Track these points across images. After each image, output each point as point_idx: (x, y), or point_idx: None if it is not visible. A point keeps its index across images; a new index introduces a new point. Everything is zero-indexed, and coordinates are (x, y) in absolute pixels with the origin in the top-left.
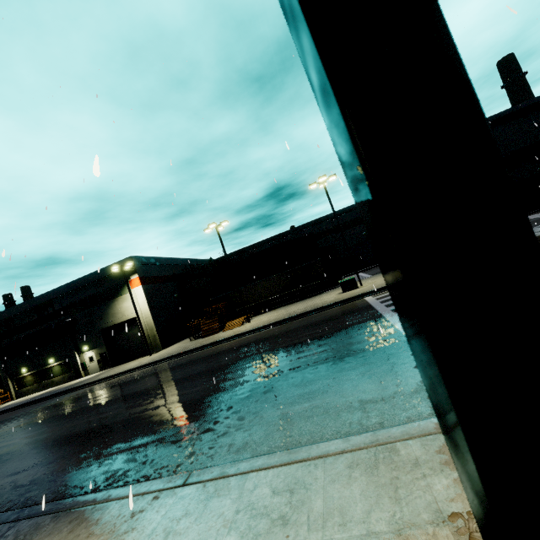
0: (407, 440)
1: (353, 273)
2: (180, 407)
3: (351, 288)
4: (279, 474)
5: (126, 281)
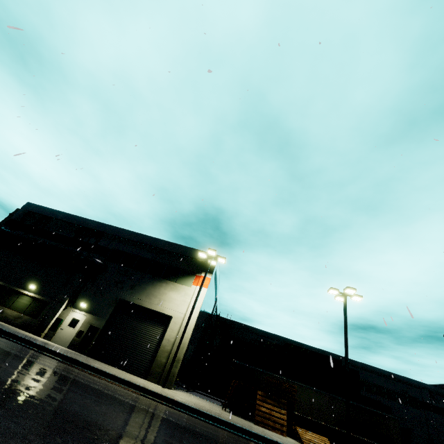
0: None
1: None
2: None
3: None
4: None
5: (206, 272)
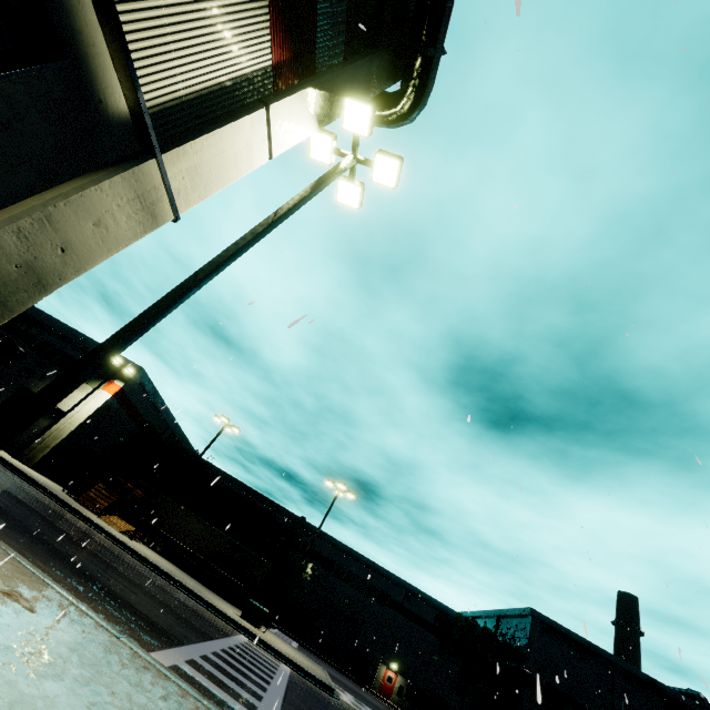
0: (61, 594)
1: (291, 635)
2: None
3: (252, 620)
4: None
5: (108, 377)
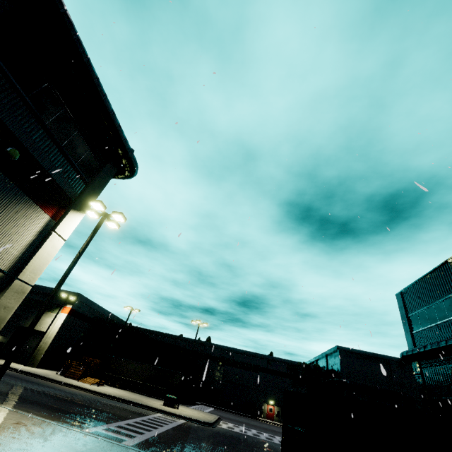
0: (39, 419)
1: (210, 405)
2: (3, 392)
3: (169, 404)
4: (4, 408)
5: (62, 306)
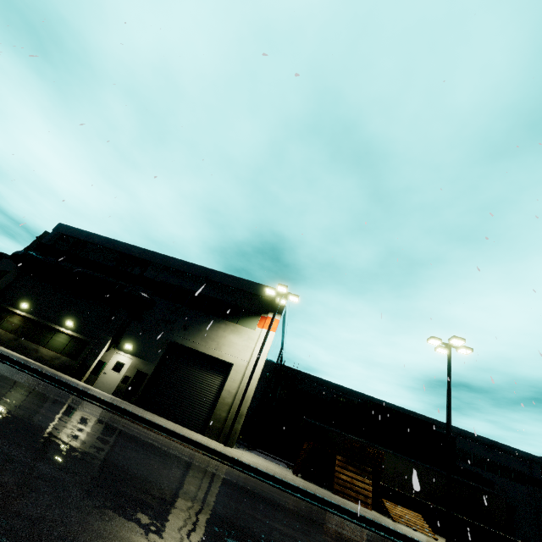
0: None
1: None
2: None
3: None
4: None
5: (275, 313)
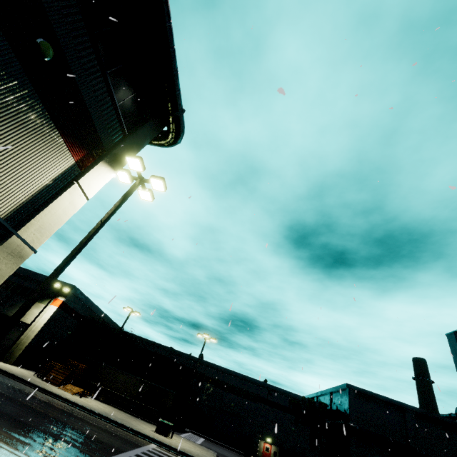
0: (8, 450)
1: (200, 434)
2: None
3: (162, 432)
4: None
5: (53, 297)
